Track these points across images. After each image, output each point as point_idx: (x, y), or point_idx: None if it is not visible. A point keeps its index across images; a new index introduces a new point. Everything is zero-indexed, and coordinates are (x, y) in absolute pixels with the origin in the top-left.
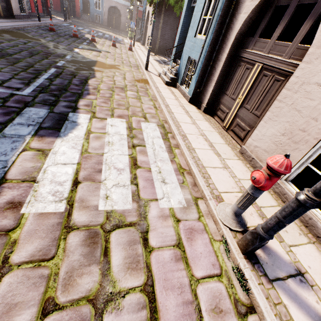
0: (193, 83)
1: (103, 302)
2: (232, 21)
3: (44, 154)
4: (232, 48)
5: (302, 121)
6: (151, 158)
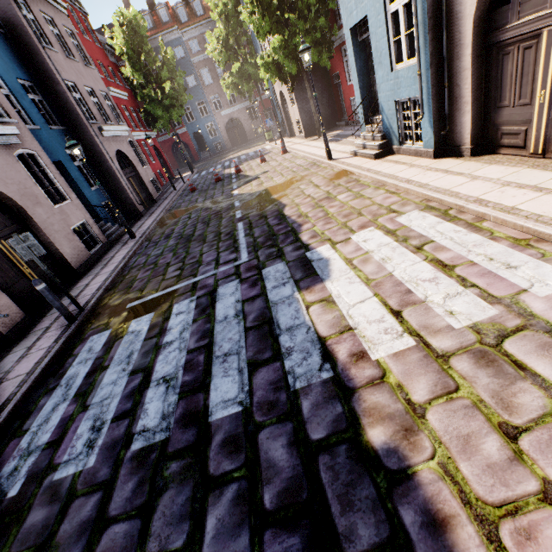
0: (427, 129)
1: None
2: (452, 11)
3: (330, 302)
4: (476, 42)
5: None
6: (459, 250)
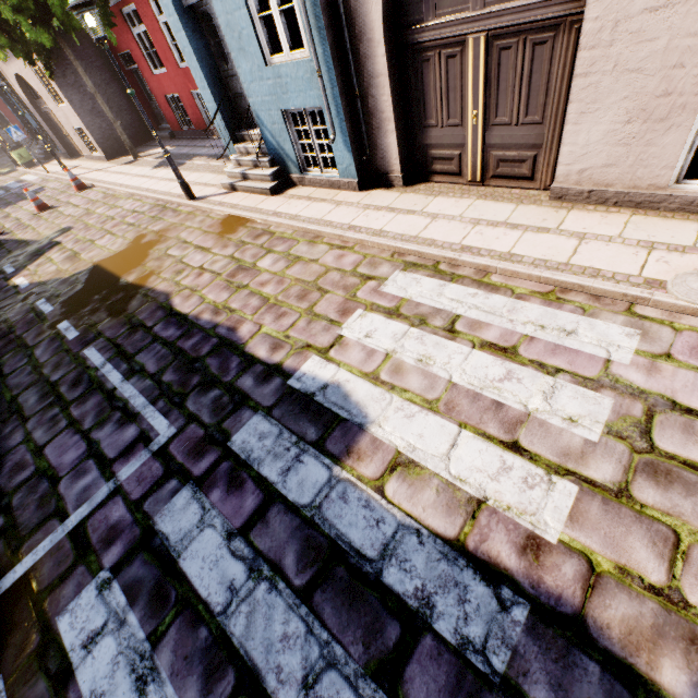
0: (342, 153)
1: None
2: None
3: (409, 465)
4: (388, 39)
5: (653, 82)
6: (499, 322)
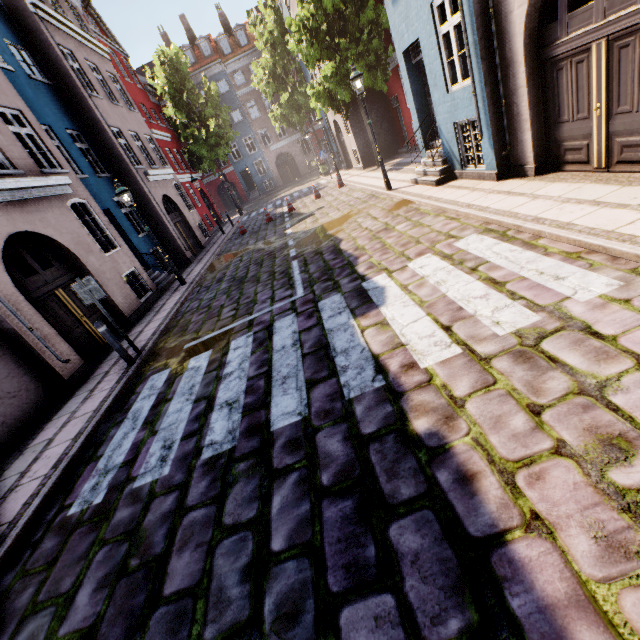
0: (487, 150)
1: (595, 390)
2: (503, 30)
3: (385, 325)
4: (529, 59)
5: None
6: (512, 267)
